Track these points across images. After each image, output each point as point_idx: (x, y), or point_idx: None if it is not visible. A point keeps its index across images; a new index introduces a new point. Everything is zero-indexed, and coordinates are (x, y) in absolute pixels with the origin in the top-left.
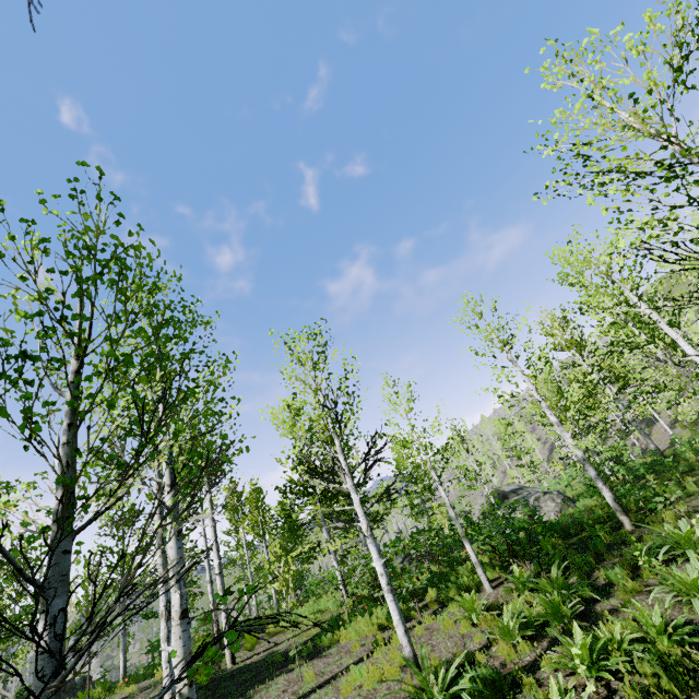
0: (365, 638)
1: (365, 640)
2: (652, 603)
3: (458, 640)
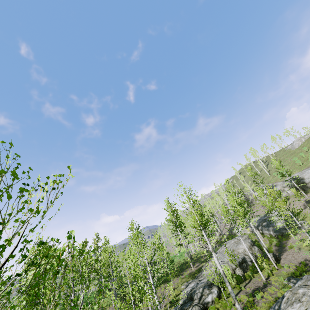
0: None
1: None
2: None
3: None
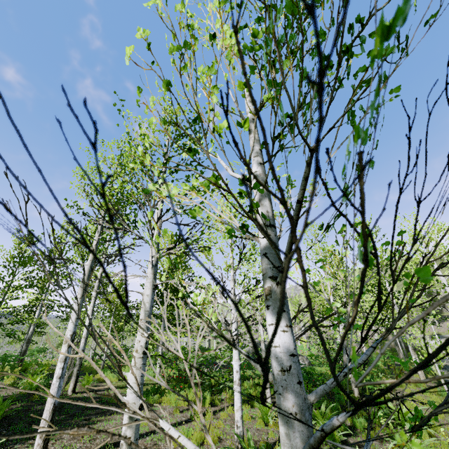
0: (181, 407)
1: (181, 409)
2: (384, 448)
3: (255, 431)
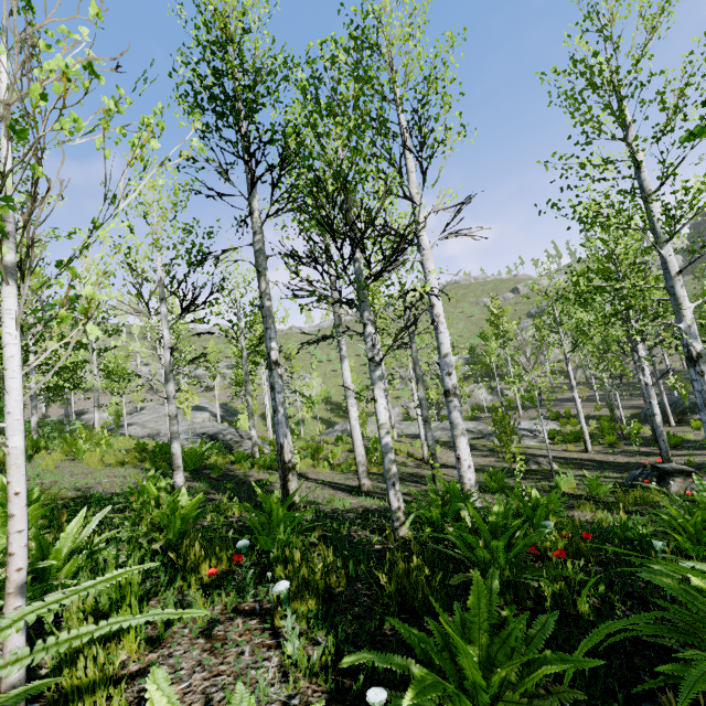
0: None
1: None
2: None
3: None
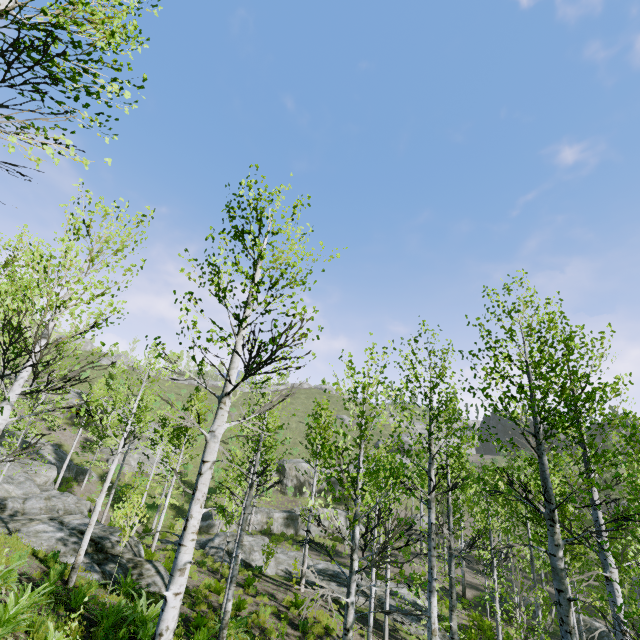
0: None
1: None
2: None
3: None
